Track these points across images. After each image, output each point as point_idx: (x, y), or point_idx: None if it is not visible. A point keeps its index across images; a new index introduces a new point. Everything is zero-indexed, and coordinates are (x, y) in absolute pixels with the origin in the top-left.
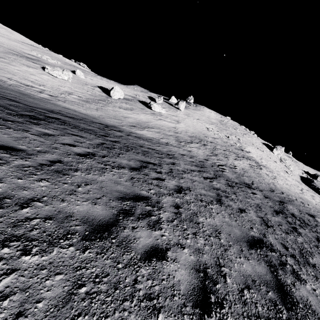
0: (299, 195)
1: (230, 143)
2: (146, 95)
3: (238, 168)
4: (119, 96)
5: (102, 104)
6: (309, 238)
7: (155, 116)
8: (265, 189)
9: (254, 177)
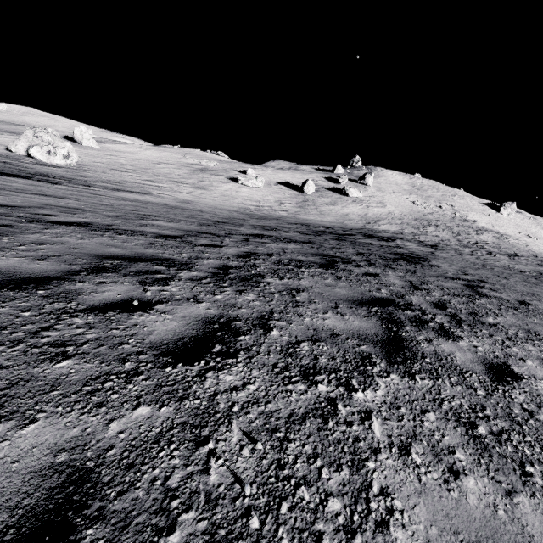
0: None
1: (449, 215)
2: (319, 176)
3: (489, 242)
4: (312, 190)
5: (312, 205)
6: None
7: (360, 204)
8: (529, 256)
9: (510, 248)
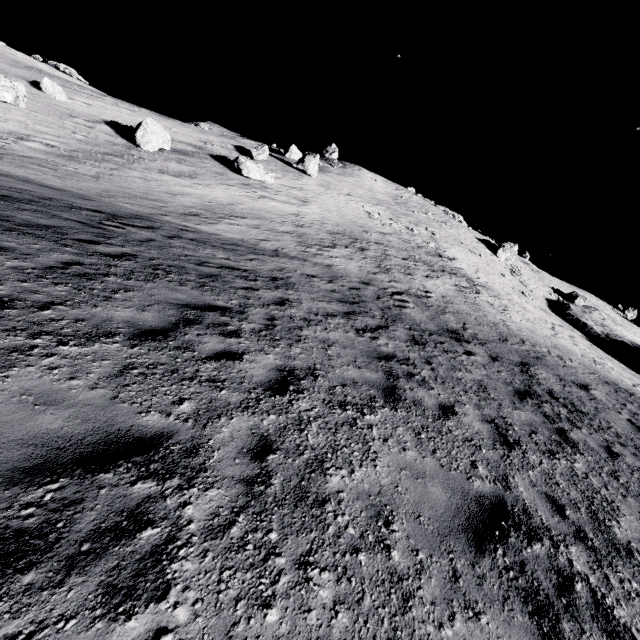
0: (552, 340)
1: (417, 243)
2: (229, 142)
3: (433, 295)
4: (159, 145)
5: (113, 163)
6: (595, 454)
7: (251, 191)
8: (491, 338)
9: (467, 312)
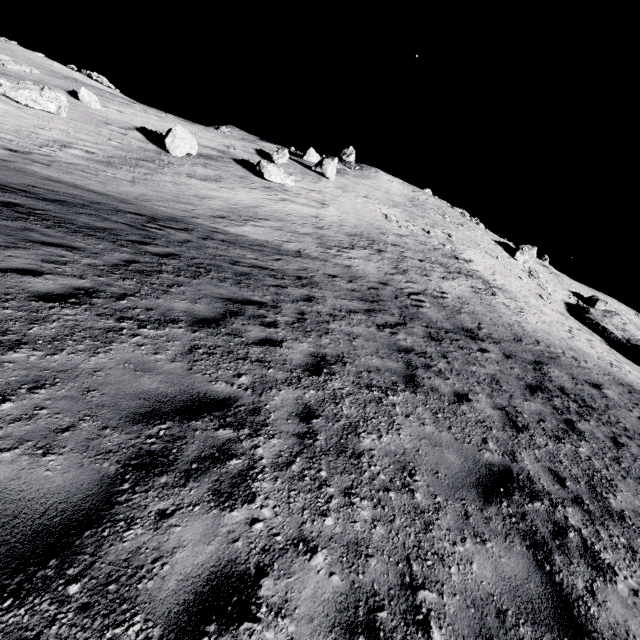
0: (568, 342)
1: (433, 245)
2: (251, 146)
3: (449, 296)
4: (187, 150)
5: (146, 168)
6: (600, 443)
7: (273, 194)
8: (505, 338)
9: (482, 313)
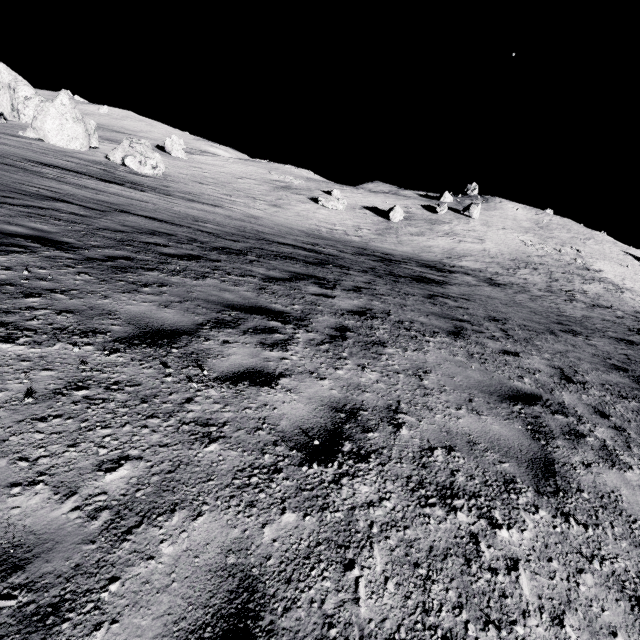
0: None
1: (566, 261)
2: (416, 203)
3: (589, 293)
4: (399, 218)
5: (393, 234)
6: None
7: (452, 238)
8: (628, 311)
9: (613, 301)
